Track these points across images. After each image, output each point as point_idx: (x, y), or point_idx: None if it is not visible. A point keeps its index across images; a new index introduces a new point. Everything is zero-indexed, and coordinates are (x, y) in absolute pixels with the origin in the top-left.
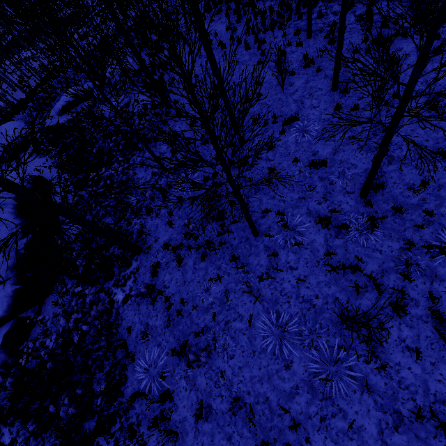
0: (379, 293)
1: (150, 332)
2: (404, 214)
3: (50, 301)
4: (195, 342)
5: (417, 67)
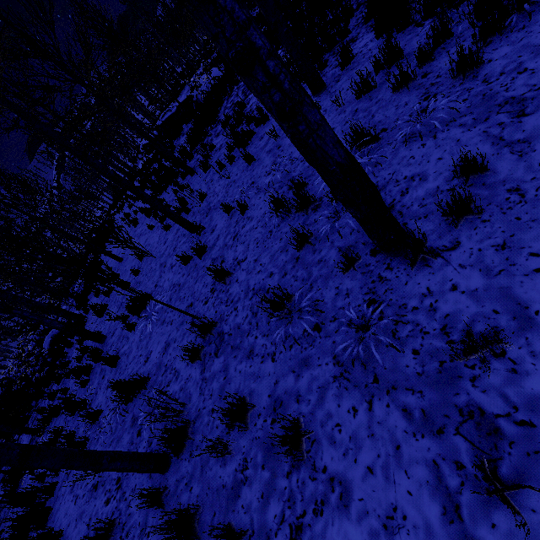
0: None
1: None
2: (206, 533)
3: None
4: None
5: None
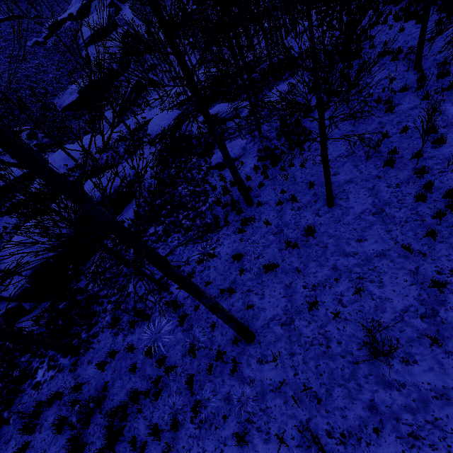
0: None
1: (3, 451)
2: None
3: (42, 308)
4: None
5: None
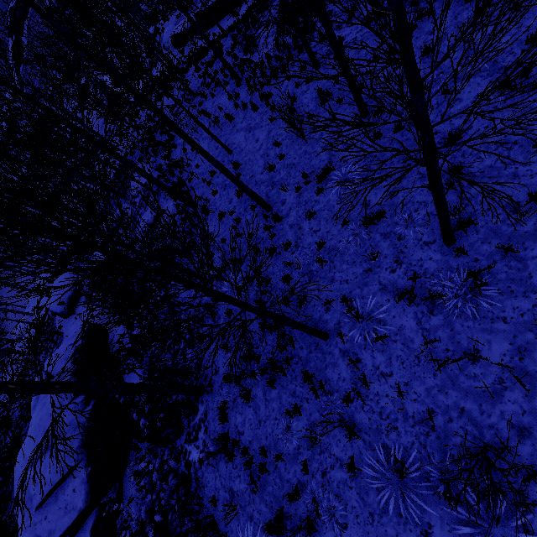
0: (525, 388)
1: (237, 501)
2: (520, 251)
3: (129, 474)
4: (292, 509)
5: (413, 96)
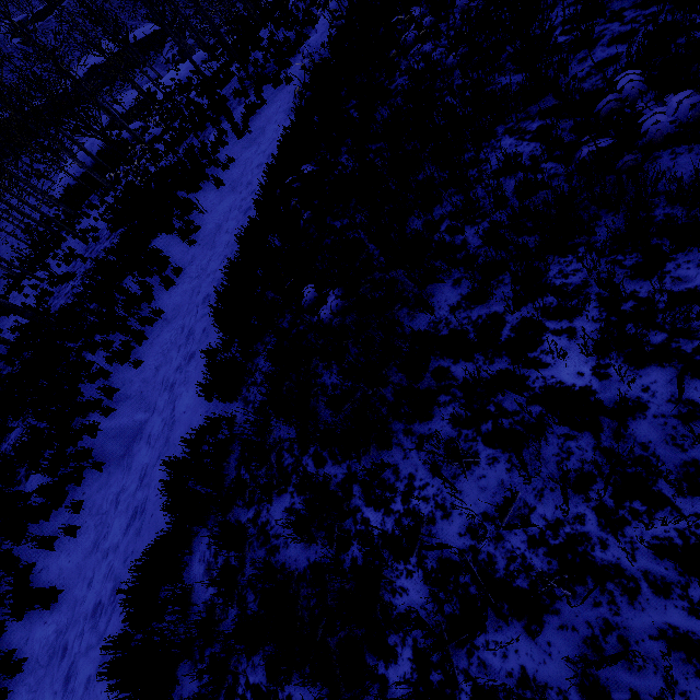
0: None
1: None
2: None
3: None
4: None
5: None
